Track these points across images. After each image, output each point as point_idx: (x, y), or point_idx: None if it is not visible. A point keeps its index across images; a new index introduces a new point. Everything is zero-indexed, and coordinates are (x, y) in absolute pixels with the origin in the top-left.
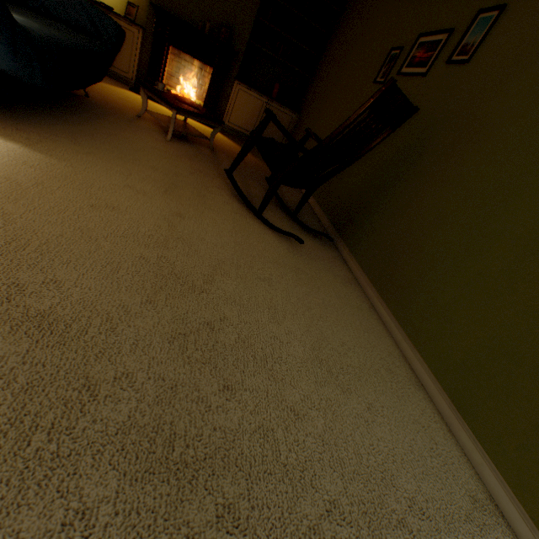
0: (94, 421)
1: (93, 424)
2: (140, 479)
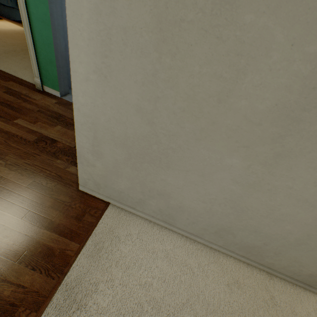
0: (1, 48)
1: (0, 48)
2: (1, 51)
